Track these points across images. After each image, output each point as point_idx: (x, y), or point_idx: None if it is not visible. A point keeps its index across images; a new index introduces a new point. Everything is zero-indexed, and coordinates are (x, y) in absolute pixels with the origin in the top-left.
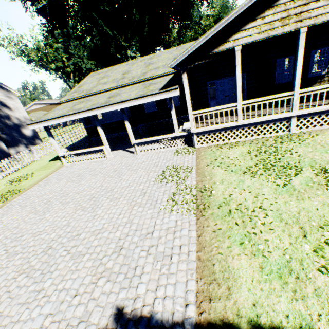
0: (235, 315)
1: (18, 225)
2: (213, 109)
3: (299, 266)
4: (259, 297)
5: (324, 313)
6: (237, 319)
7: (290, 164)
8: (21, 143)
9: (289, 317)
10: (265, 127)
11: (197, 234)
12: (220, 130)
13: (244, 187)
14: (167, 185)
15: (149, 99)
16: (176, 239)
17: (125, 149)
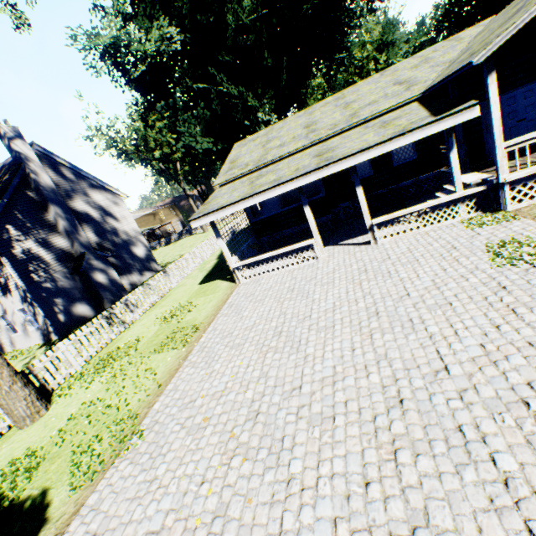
0: None
1: (263, 373)
2: None
3: None
4: None
5: None
6: None
7: None
8: (134, 268)
9: None
10: None
11: None
12: None
13: None
14: None
15: (417, 136)
16: None
17: (335, 243)
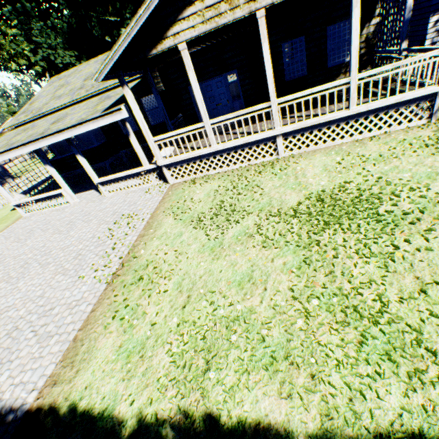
0: (64, 399)
1: None
2: (176, 132)
3: (153, 343)
4: (96, 379)
5: (135, 393)
6: (63, 403)
7: (243, 207)
8: None
9: (105, 398)
10: (248, 151)
11: (93, 308)
12: (194, 159)
13: (177, 243)
14: (107, 243)
15: (92, 126)
16: (70, 316)
17: (98, 188)
